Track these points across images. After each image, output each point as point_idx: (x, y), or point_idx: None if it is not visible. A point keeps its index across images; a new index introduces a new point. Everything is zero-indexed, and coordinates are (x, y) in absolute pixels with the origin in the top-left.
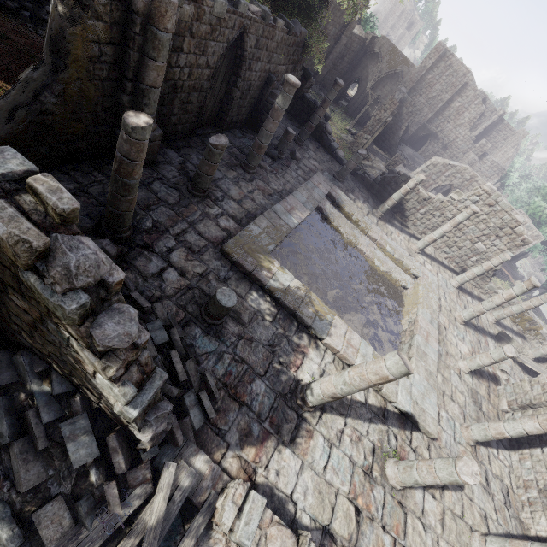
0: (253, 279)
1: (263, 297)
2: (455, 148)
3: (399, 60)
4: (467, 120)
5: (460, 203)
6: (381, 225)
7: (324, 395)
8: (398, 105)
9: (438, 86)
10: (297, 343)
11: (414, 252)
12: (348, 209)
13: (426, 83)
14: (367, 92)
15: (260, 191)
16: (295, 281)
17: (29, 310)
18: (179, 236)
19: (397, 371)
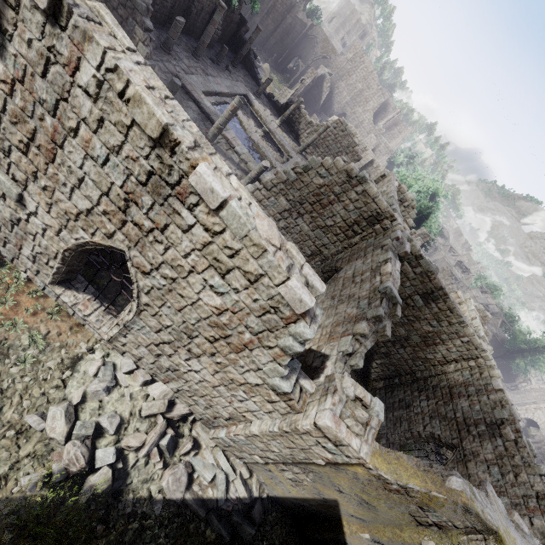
0: (190, 95)
1: (195, 105)
2: (362, 128)
3: (329, 48)
4: (371, 108)
5: (327, 128)
6: (279, 130)
7: (214, 128)
8: (321, 80)
9: (355, 76)
10: (208, 127)
11: (297, 152)
12: (256, 107)
13: (347, 72)
14: (304, 69)
15: (201, 69)
16: (212, 107)
17: (123, 15)
18: (155, 61)
19: (237, 100)
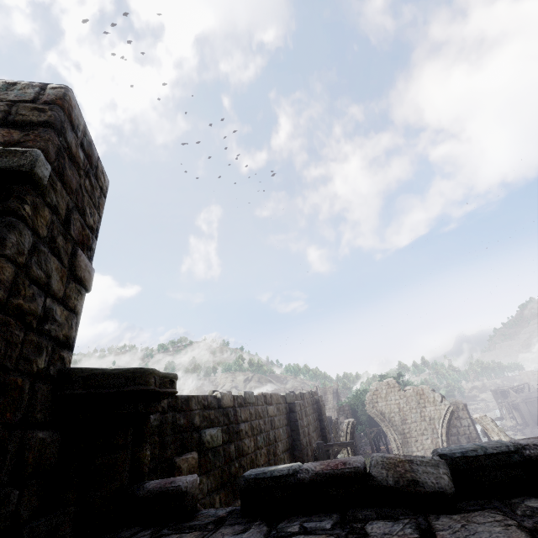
0: None
1: None
2: None
3: None
4: None
5: None
6: None
7: None
8: None
9: None
10: None
11: None
12: None
13: None
14: None
15: None
16: None
17: None
18: None
19: None
